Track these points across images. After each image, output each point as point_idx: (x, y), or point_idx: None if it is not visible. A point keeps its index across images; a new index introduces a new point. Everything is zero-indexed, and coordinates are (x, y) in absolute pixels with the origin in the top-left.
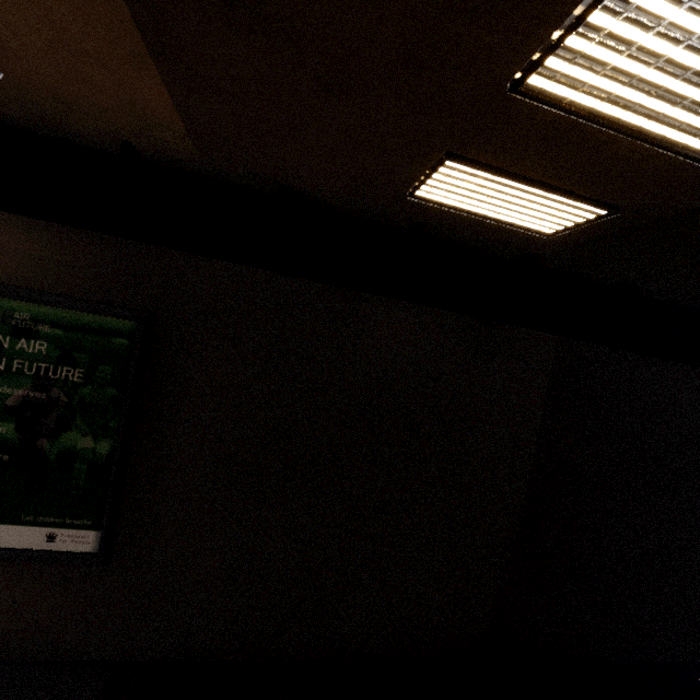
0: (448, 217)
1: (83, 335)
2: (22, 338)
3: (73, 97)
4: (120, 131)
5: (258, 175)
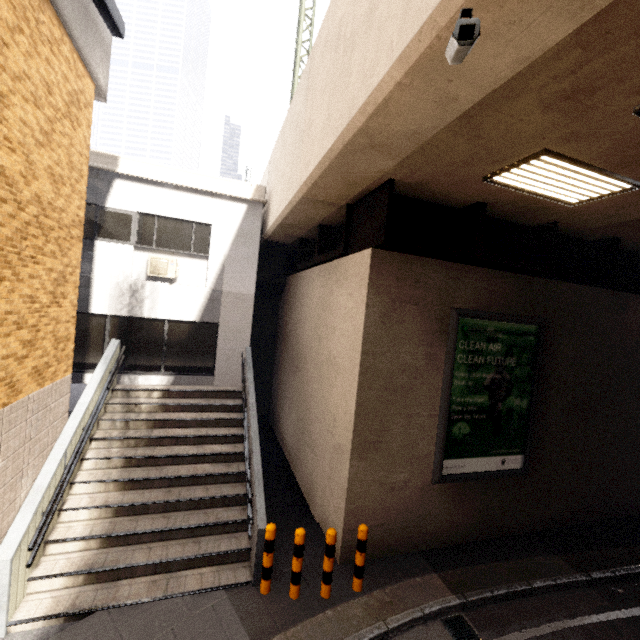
0: None
1: (515, 337)
2: (490, 343)
3: (589, 210)
4: (570, 219)
5: (612, 234)
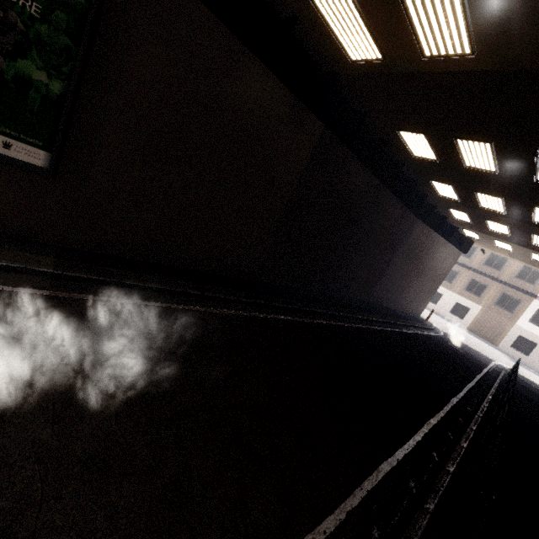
0: (315, 22)
1: None
2: None
3: None
4: None
5: None
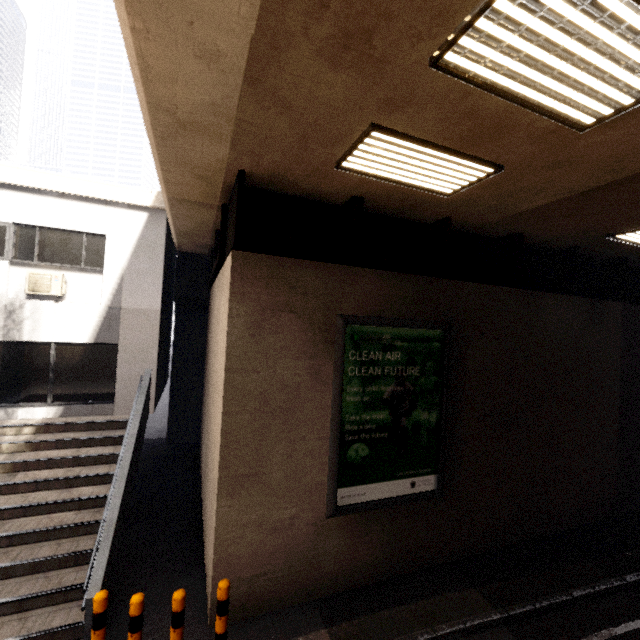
0: (605, 243)
1: (417, 344)
2: (387, 352)
3: (471, 202)
4: (460, 213)
5: (512, 229)
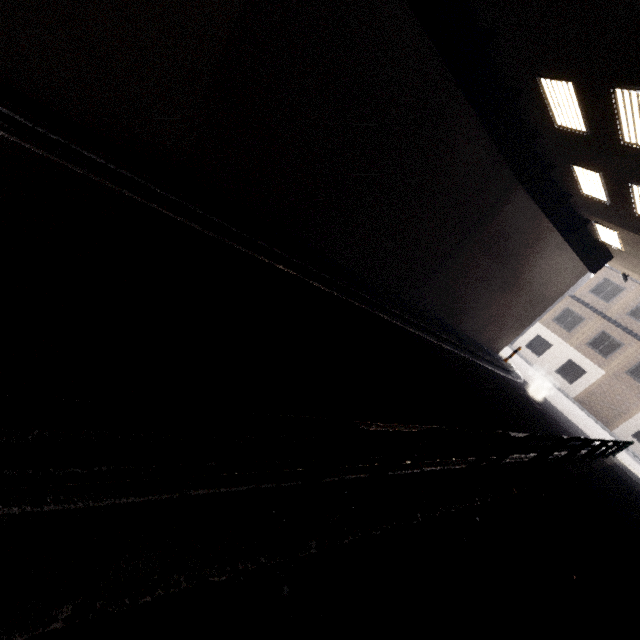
0: None
1: None
2: None
3: None
4: None
5: None
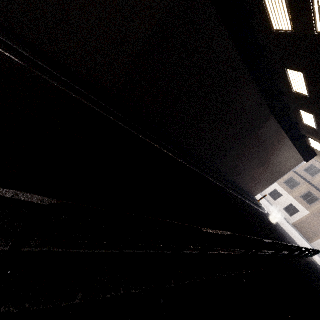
0: None
1: None
2: None
3: None
4: None
5: None
